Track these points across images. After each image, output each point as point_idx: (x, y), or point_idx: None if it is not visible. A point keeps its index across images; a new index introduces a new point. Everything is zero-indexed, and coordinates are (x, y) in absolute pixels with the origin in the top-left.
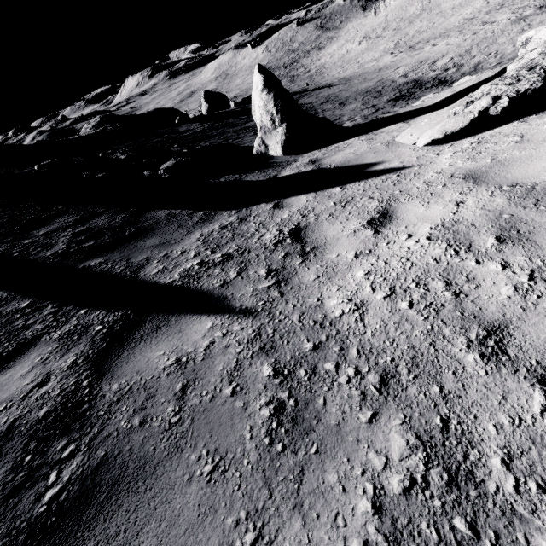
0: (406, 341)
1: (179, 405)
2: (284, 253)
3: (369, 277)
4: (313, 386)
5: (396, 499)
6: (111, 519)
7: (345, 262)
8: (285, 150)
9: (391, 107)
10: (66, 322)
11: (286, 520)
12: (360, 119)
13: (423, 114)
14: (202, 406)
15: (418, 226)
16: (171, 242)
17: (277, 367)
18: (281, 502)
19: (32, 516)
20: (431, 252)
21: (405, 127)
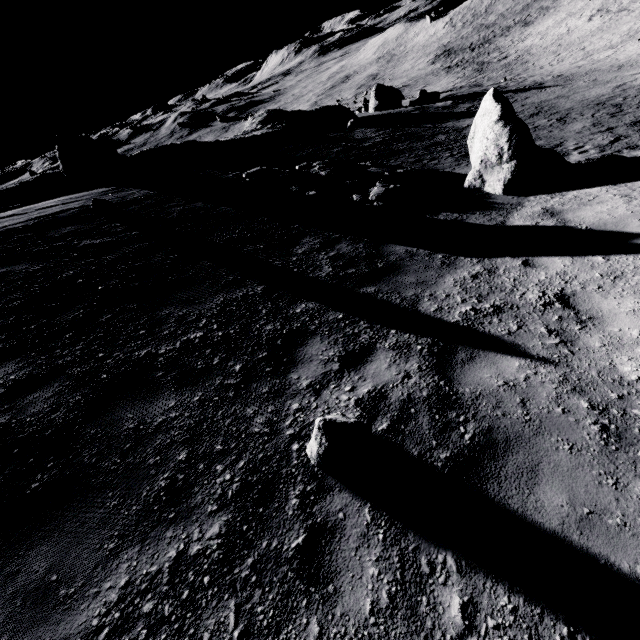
0: None
1: (525, 411)
2: (557, 317)
3: None
4: (627, 421)
5: None
6: (516, 456)
7: (630, 338)
8: (506, 189)
9: (639, 138)
10: (386, 337)
11: (631, 480)
12: (594, 152)
13: None
14: (543, 415)
15: None
16: (429, 283)
17: (592, 404)
18: (625, 472)
19: (464, 444)
20: None
21: None
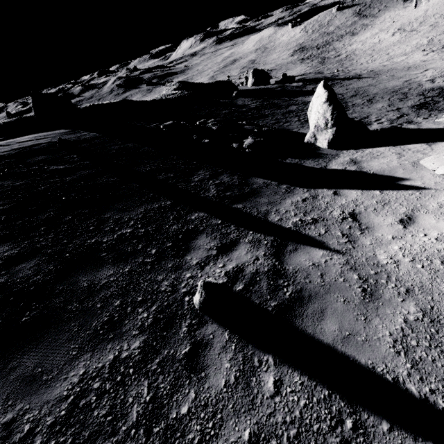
0: (418, 280)
1: (322, 280)
2: (349, 226)
3: (401, 250)
4: (377, 286)
5: (411, 321)
6: (314, 304)
7: (387, 239)
8: (330, 145)
9: (414, 116)
10: (246, 236)
11: (374, 317)
12: (386, 123)
13: (443, 141)
14: (332, 282)
15: (430, 231)
16: (276, 203)
17: (360, 276)
18: (371, 313)
19: (285, 298)
20: (436, 246)
21: (428, 151)
